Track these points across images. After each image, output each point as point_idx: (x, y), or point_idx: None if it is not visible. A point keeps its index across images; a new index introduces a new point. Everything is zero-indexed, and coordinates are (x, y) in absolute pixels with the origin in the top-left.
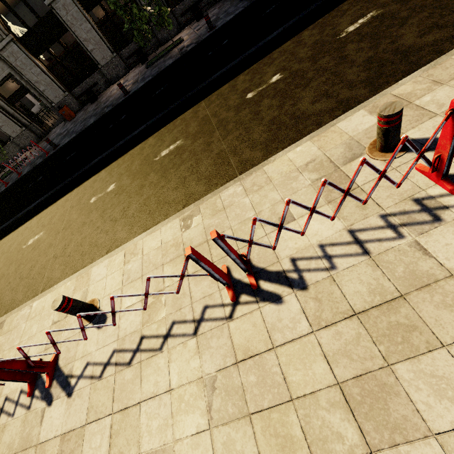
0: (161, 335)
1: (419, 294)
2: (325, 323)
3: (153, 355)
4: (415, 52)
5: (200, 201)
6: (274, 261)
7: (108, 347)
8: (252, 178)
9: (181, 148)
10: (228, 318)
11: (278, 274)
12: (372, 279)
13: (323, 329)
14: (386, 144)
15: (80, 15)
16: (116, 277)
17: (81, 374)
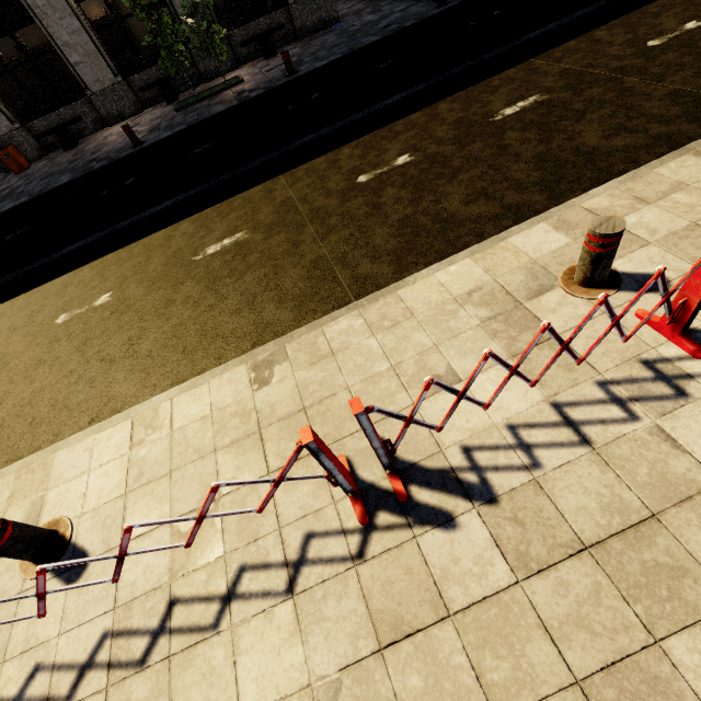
0: (215, 595)
1: (680, 512)
2: (537, 566)
3: (199, 640)
4: (602, 156)
5: (286, 337)
6: (434, 450)
7: (91, 627)
8: (379, 306)
9: (244, 245)
10: (355, 558)
11: (443, 474)
12: (602, 487)
13: (536, 576)
14: (592, 276)
15: (62, 2)
16: (113, 473)
17: (18, 694)
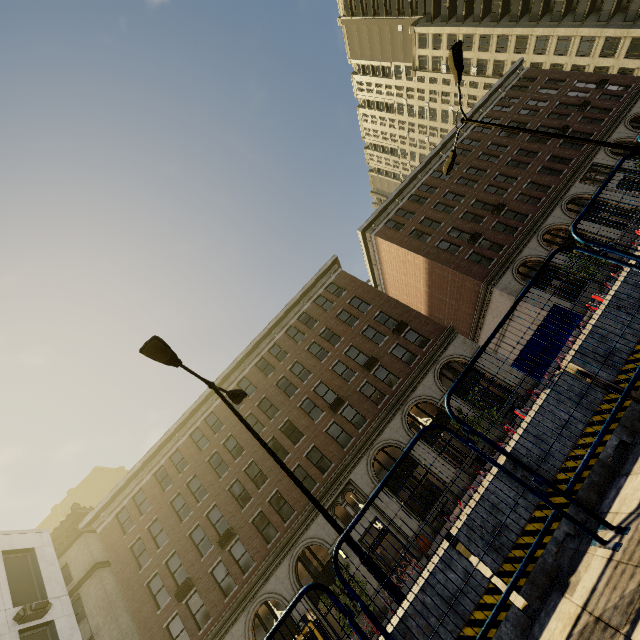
0: None
1: None
2: None
3: None
4: None
5: None
6: None
7: None
8: None
9: None
10: None
11: None
12: None
13: None
14: None
15: (427, 449)
16: None
17: None
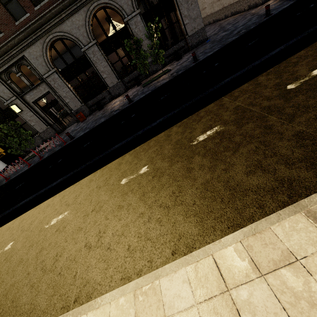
0: None
1: None
2: None
3: None
4: None
5: None
6: None
7: None
8: None
9: (224, 133)
10: None
11: None
12: None
13: None
14: None
15: (102, 57)
16: (223, 313)
17: None
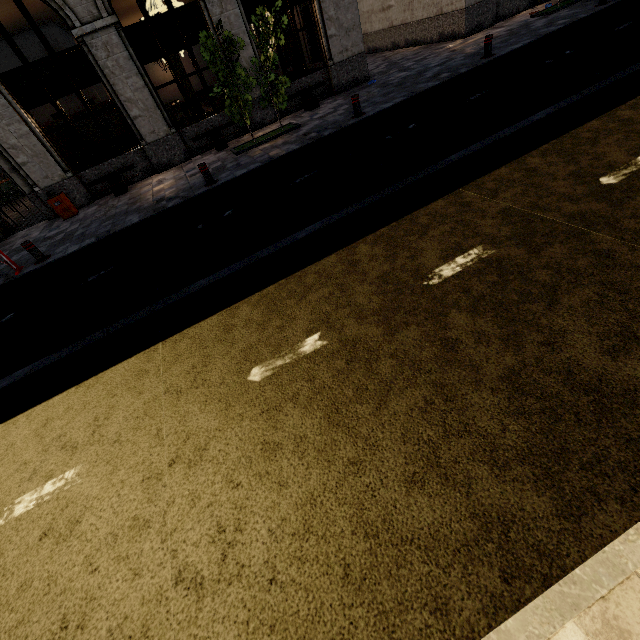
0: None
1: None
2: None
3: None
4: None
5: None
6: None
7: None
8: None
9: (503, 262)
10: None
11: None
12: None
13: None
14: None
15: (130, 64)
16: None
17: None
